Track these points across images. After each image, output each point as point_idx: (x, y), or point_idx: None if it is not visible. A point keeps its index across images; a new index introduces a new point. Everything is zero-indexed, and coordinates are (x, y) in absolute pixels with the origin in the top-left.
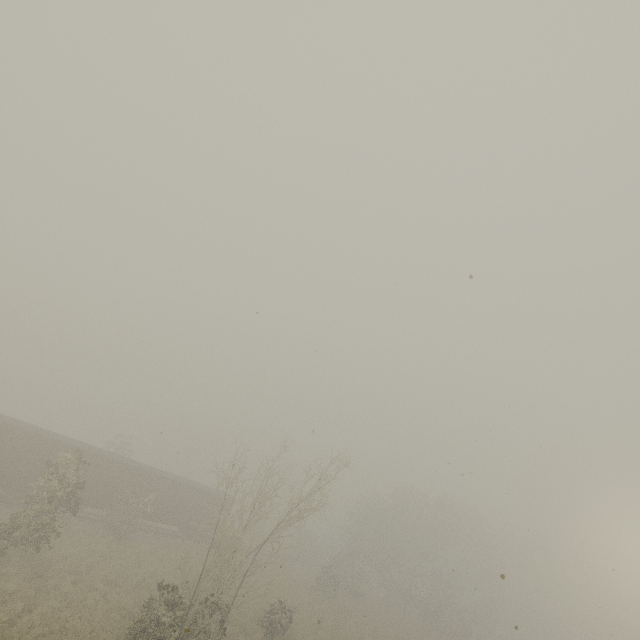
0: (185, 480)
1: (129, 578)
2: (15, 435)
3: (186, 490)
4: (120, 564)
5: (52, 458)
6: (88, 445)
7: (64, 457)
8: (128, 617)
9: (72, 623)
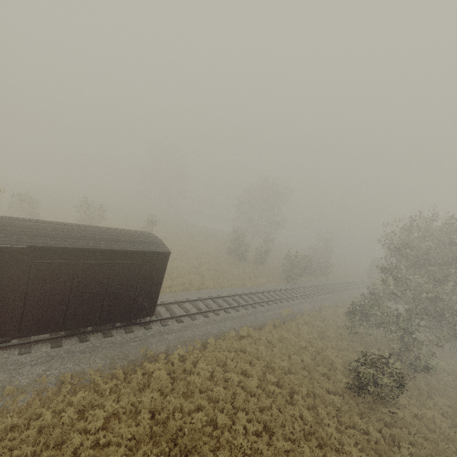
0: None
1: None
2: None
3: None
4: None
5: None
6: None
7: None
8: None
9: None
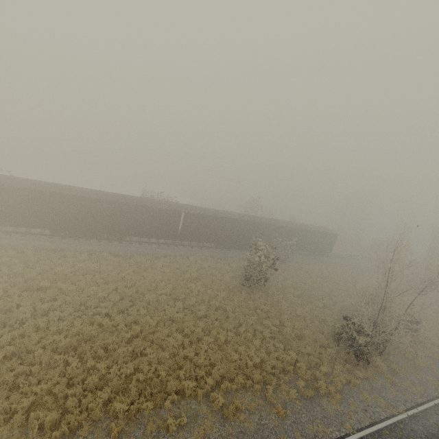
0: (306, 227)
1: (303, 290)
2: (220, 220)
3: (308, 233)
4: (293, 281)
5: (239, 228)
6: (251, 217)
7: (244, 226)
8: (320, 320)
9: (304, 331)
